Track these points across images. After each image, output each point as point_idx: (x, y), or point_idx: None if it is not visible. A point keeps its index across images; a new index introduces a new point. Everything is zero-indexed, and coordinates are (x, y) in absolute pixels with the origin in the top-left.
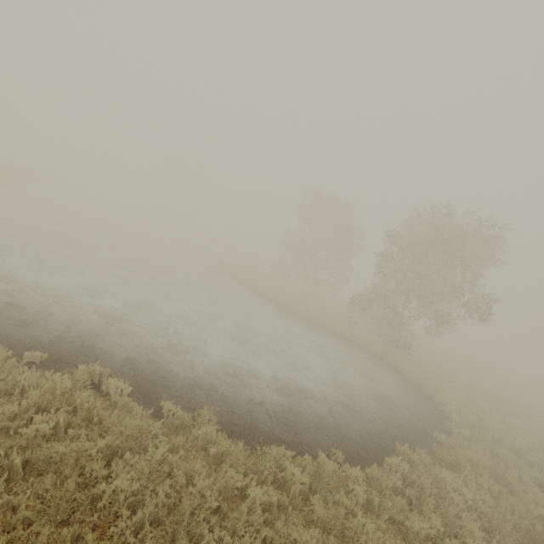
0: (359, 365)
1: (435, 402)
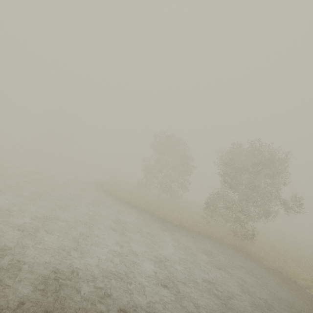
0: (241, 265)
1: (301, 287)
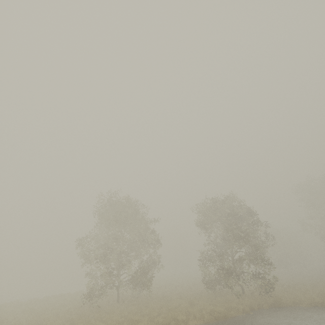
0: None
1: None
